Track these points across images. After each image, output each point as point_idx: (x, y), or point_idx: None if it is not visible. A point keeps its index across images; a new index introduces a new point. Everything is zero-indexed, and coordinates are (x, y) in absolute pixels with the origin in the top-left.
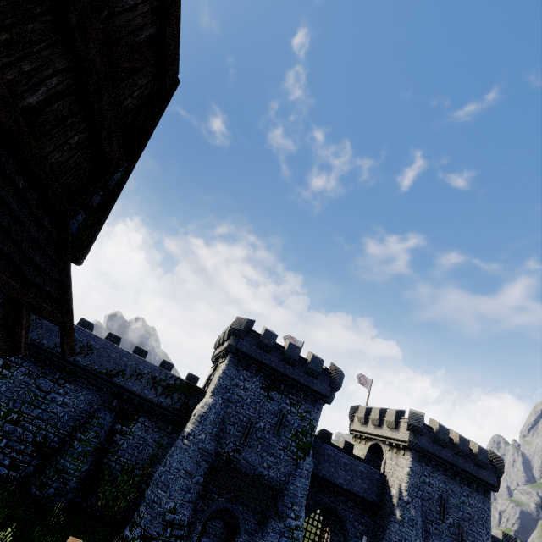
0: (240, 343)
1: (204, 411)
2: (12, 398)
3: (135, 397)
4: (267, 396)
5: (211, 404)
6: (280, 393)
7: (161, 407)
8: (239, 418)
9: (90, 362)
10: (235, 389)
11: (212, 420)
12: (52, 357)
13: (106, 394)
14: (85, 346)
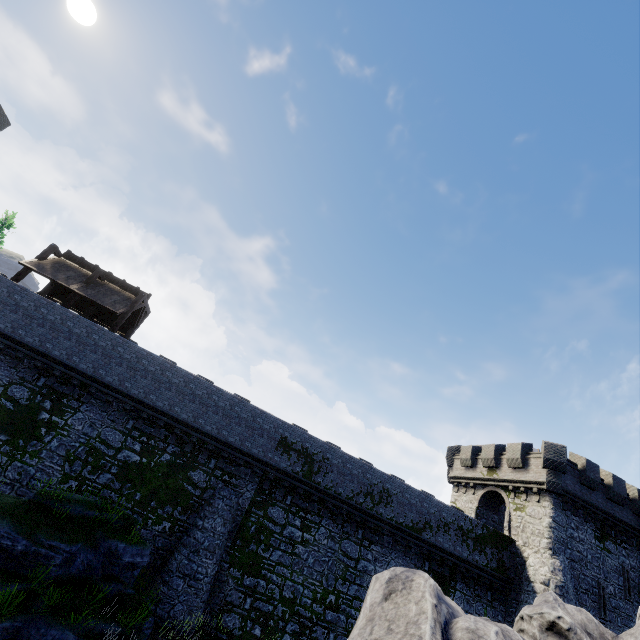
0: (563, 479)
1: (561, 579)
2: (322, 573)
3: (449, 557)
4: (603, 548)
5: (561, 568)
6: (614, 542)
7: (478, 568)
8: (588, 583)
9: (393, 514)
10: (573, 543)
11: (572, 591)
12: (353, 511)
13: (414, 555)
14: (382, 492)
